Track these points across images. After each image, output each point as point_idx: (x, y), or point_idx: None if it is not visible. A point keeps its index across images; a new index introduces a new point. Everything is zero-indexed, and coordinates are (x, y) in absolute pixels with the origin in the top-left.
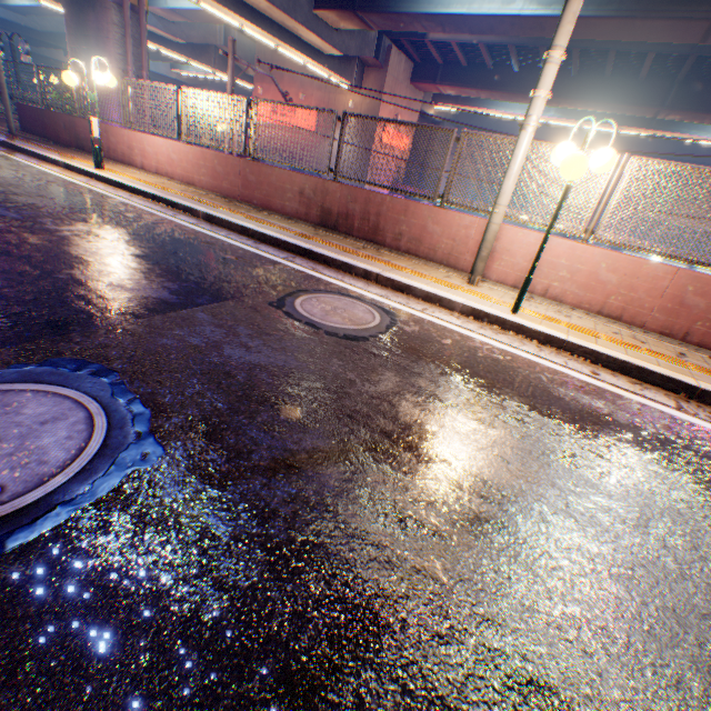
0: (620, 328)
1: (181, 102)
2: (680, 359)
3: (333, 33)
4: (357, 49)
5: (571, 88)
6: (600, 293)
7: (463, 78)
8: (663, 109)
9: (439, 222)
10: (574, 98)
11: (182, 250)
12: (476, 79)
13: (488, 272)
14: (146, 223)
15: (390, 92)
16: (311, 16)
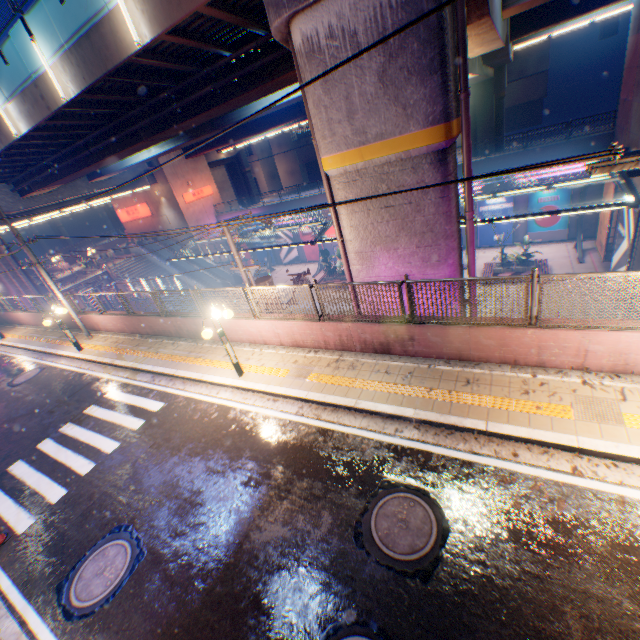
0: (123, 336)
1: (17, 301)
2: (116, 346)
3: (111, 181)
4: (133, 174)
5: (257, 125)
6: (118, 327)
7: (208, 144)
8: (304, 115)
9: (85, 319)
10: (262, 130)
11: (4, 372)
12: (214, 142)
13: (102, 329)
14: (2, 364)
15: (174, 175)
16: (91, 185)
